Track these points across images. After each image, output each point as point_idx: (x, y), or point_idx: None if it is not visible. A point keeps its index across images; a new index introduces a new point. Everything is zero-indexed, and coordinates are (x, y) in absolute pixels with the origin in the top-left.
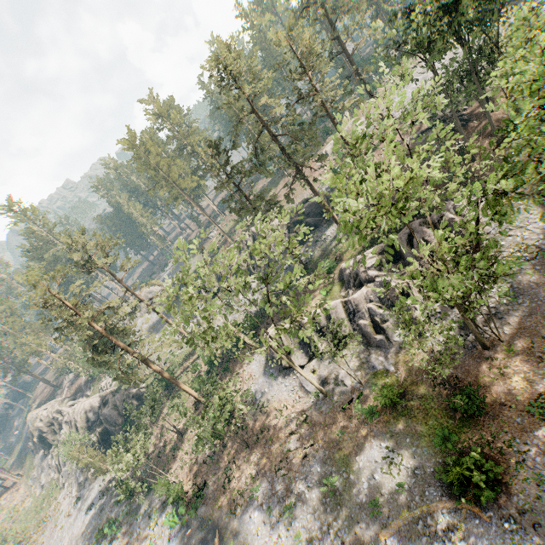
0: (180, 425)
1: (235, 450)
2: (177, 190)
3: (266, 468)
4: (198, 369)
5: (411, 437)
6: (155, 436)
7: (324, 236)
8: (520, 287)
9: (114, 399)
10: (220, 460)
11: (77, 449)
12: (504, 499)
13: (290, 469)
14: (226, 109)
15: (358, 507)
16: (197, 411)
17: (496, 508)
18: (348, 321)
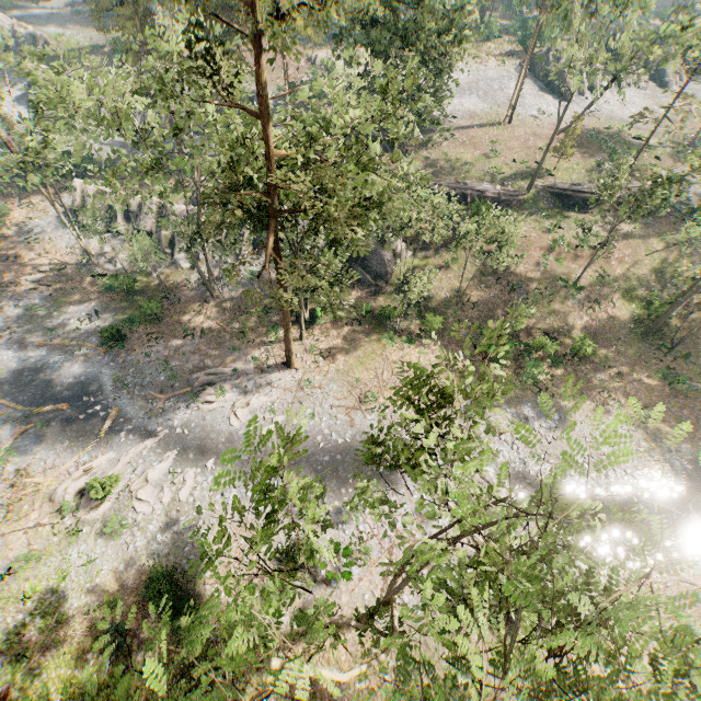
0: None
1: None
2: None
3: None
4: None
5: (117, 313)
6: None
7: None
8: (264, 276)
9: None
10: None
11: None
12: (124, 355)
13: (15, 290)
14: None
15: (42, 329)
16: None
17: (116, 357)
18: (156, 223)
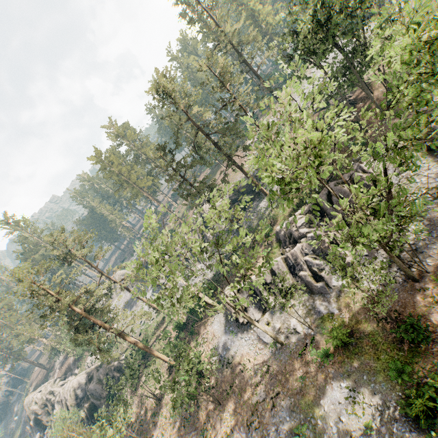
0: (157, 390)
1: (208, 409)
2: (137, 189)
3: (239, 423)
4: (168, 335)
5: (367, 373)
6: (136, 404)
7: (259, 207)
8: (431, 223)
9: (98, 374)
10: (196, 420)
11: (67, 427)
12: None
13: (261, 421)
14: (168, 123)
15: None
16: (171, 375)
17: None
18: (290, 274)
